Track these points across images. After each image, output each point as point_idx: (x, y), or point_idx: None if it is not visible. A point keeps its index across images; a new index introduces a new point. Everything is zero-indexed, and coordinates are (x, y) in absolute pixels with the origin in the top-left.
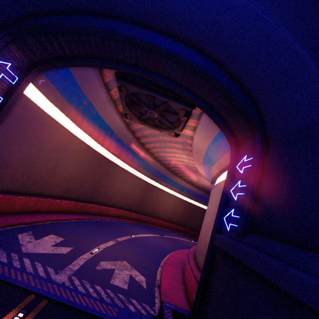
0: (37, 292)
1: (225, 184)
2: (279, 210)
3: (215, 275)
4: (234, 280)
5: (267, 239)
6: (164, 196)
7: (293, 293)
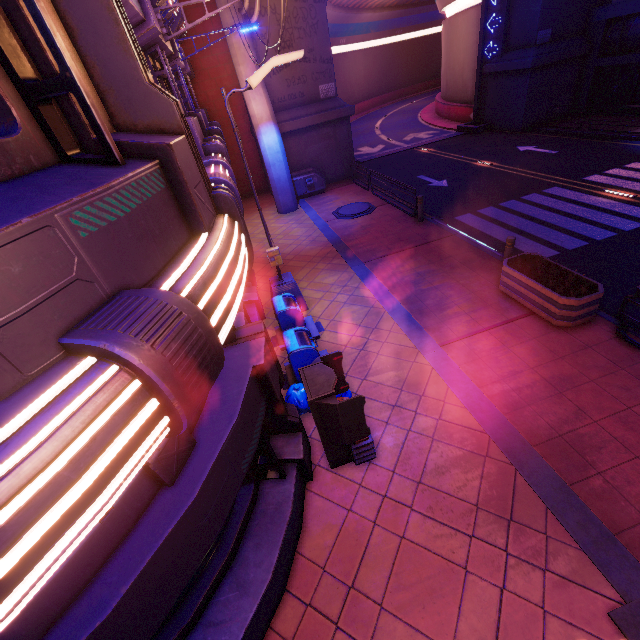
0: (413, 148)
1: (481, 21)
2: (520, 32)
3: (484, 92)
4: (499, 83)
5: (514, 52)
6: (349, 62)
7: (523, 68)
